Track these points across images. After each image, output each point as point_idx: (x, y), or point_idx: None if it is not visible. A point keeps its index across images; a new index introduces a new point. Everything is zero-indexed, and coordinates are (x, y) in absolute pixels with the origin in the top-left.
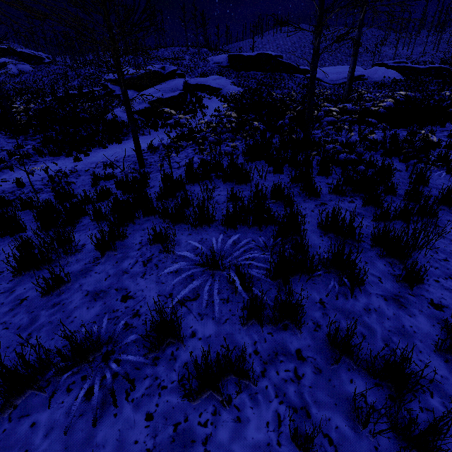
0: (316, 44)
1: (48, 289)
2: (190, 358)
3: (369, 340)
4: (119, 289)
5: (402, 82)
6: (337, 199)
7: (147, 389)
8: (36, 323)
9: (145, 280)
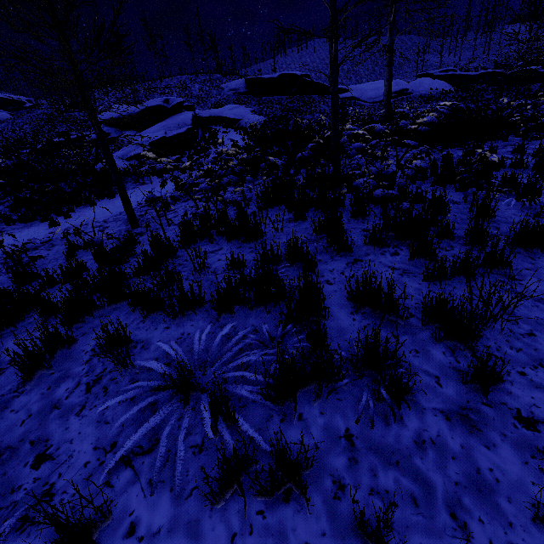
0: (332, 53)
1: None
2: None
3: (423, 510)
4: (37, 441)
5: (452, 93)
6: (376, 252)
7: None
8: None
9: (80, 420)
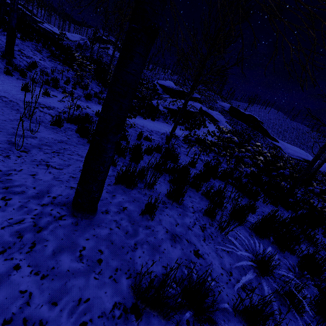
0: None
1: (145, 212)
2: None
3: None
4: (189, 241)
5: None
6: None
7: None
8: (138, 236)
9: (207, 245)
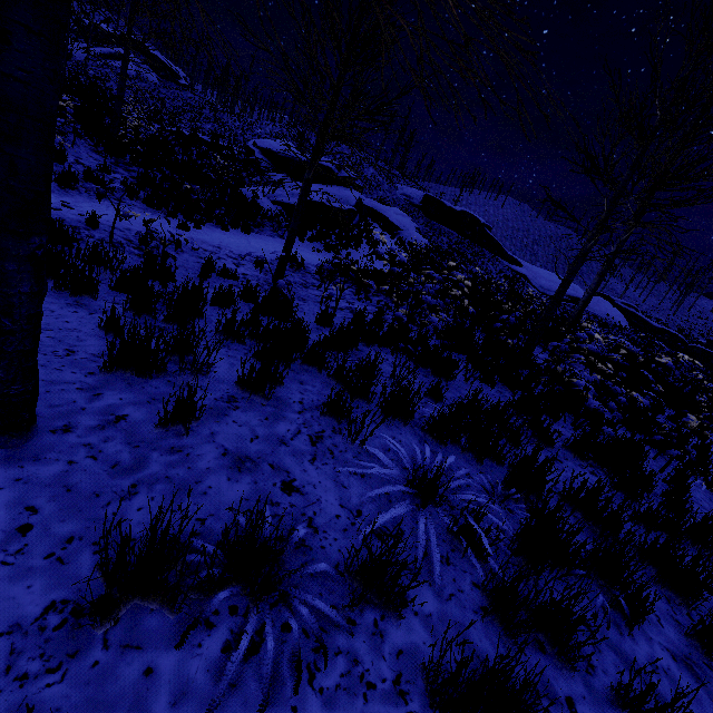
0: (587, 246)
1: (169, 419)
2: (405, 644)
3: None
4: (276, 467)
5: (627, 331)
6: (575, 461)
7: (343, 677)
8: (144, 470)
9: (316, 469)
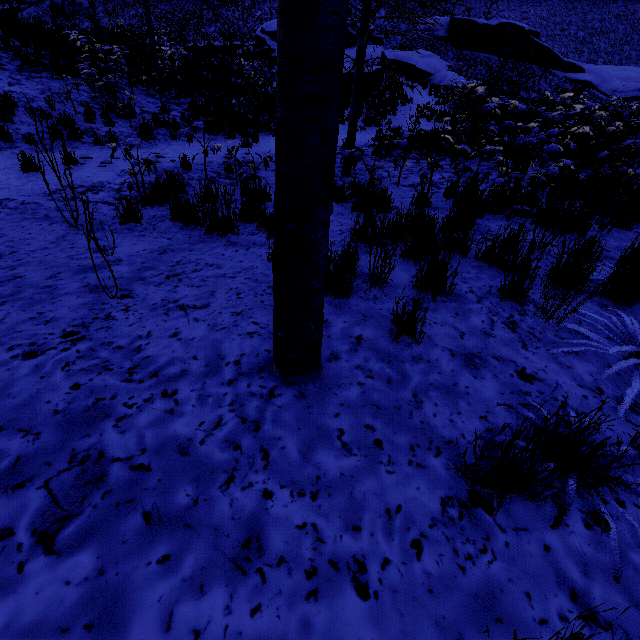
0: None
1: (399, 333)
2: None
3: None
4: (500, 359)
5: None
6: None
7: None
8: (411, 381)
9: (534, 355)
